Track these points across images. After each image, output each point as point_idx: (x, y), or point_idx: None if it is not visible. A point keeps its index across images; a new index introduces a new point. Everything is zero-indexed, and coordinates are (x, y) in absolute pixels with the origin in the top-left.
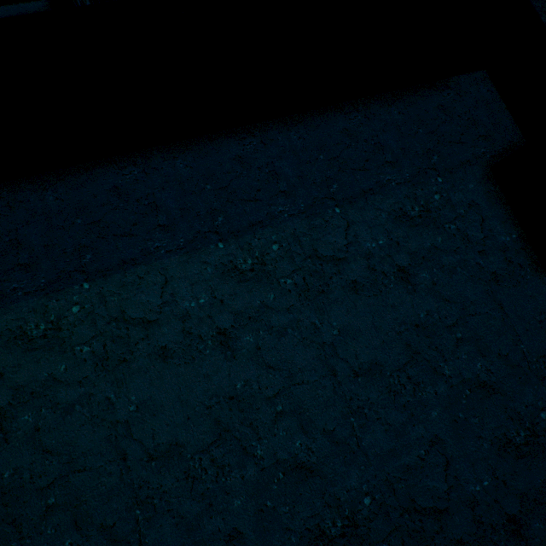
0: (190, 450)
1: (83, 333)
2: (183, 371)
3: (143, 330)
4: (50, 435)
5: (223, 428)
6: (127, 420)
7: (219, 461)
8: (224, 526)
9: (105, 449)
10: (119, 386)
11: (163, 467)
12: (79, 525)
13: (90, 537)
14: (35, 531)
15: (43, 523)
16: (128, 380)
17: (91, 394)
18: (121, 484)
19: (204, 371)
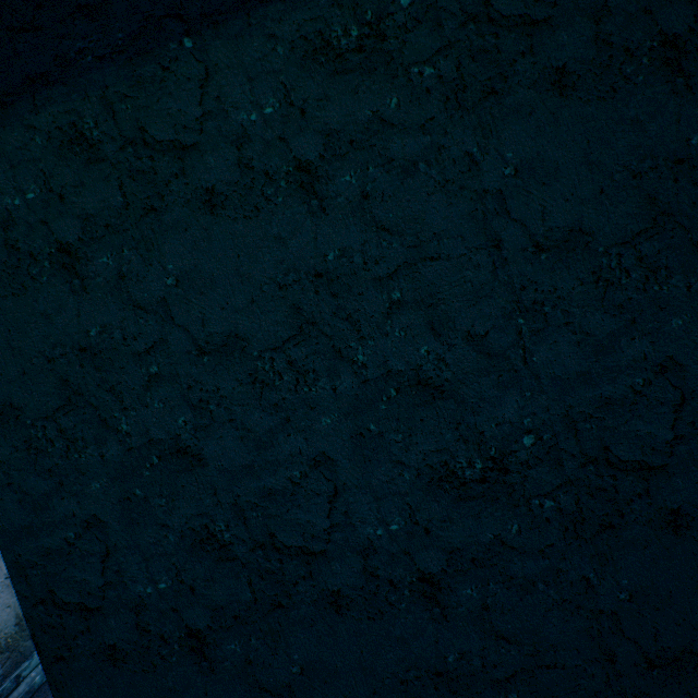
0: (602, 241)
1: (420, 45)
2: (594, 113)
3: (523, 39)
4: (384, 206)
5: (661, 211)
6: (500, 190)
7: (650, 262)
8: (653, 353)
9: (467, 231)
10: (484, 135)
11: (558, 264)
12: (437, 331)
13: (452, 346)
14: (378, 332)
15: (388, 323)
16: (499, 127)
17: (441, 147)
18: (494, 282)
19: (631, 114)
